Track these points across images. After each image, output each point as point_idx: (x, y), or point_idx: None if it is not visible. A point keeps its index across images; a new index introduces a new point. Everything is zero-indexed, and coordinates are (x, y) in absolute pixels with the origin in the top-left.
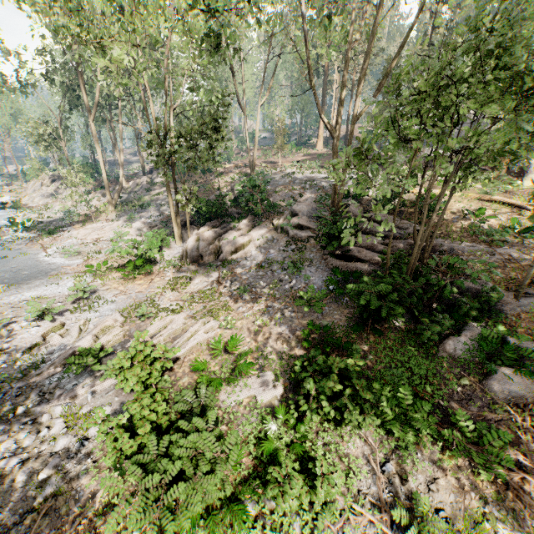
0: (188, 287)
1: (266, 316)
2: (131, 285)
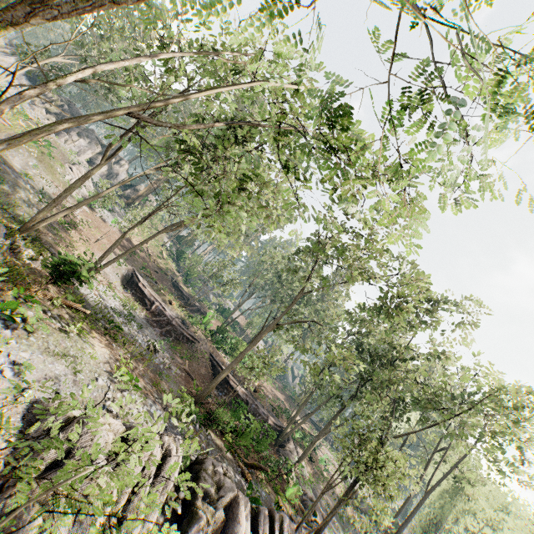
0: None
1: None
2: None
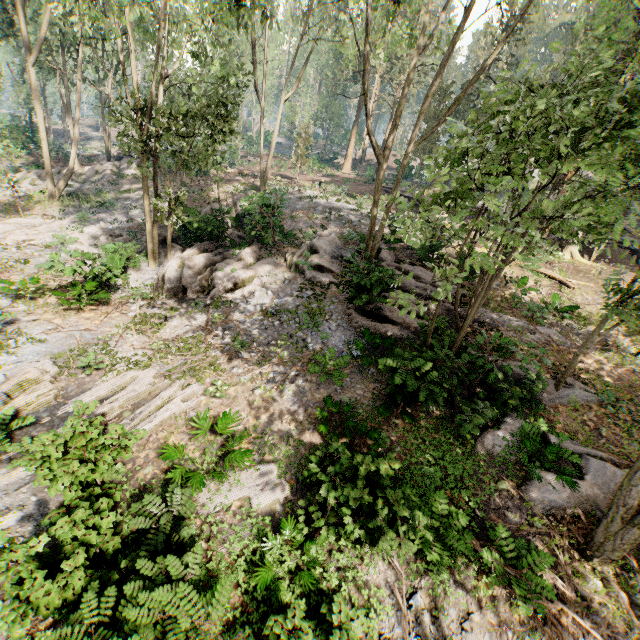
0: (163, 330)
1: (270, 383)
2: (74, 318)
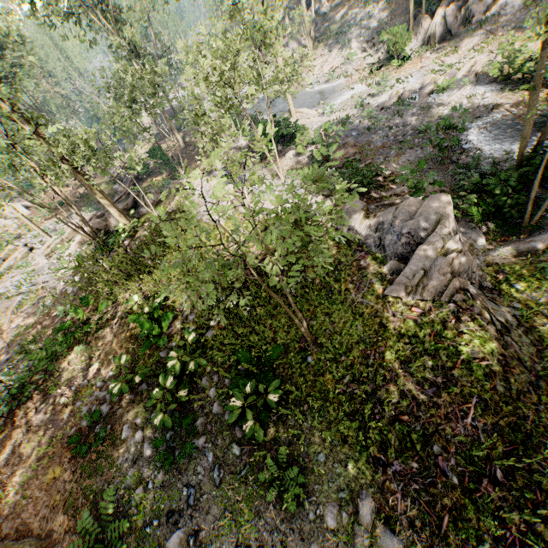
0: (460, 50)
1: None
2: (408, 70)
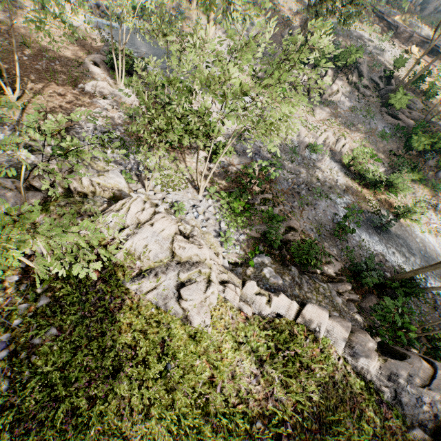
0: (316, 115)
1: (365, 140)
2: None
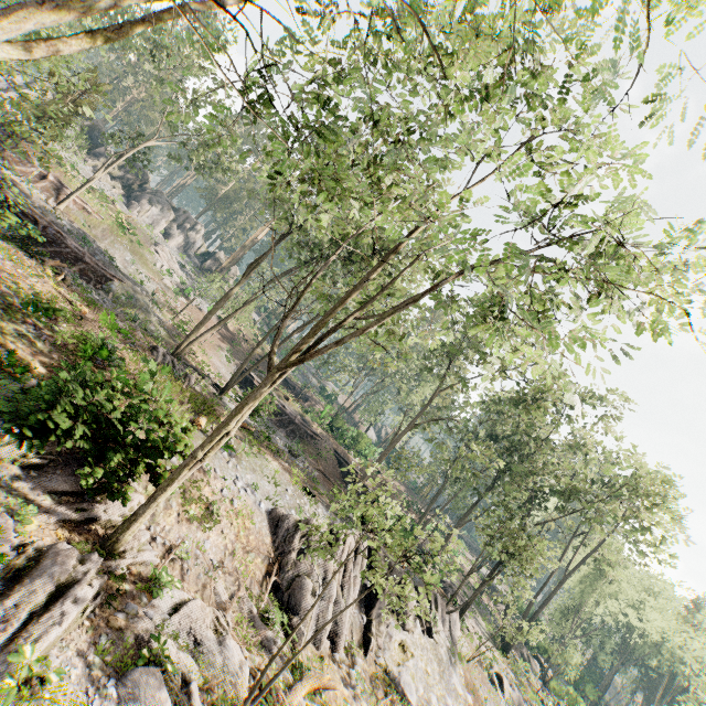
0: None
1: None
2: None
